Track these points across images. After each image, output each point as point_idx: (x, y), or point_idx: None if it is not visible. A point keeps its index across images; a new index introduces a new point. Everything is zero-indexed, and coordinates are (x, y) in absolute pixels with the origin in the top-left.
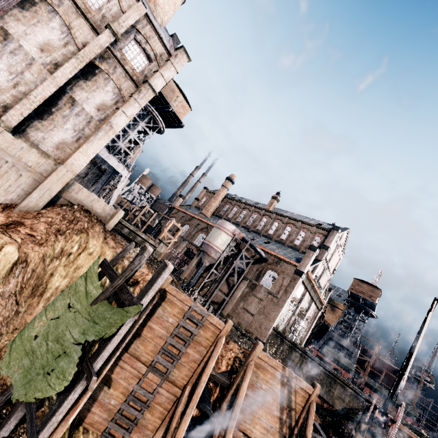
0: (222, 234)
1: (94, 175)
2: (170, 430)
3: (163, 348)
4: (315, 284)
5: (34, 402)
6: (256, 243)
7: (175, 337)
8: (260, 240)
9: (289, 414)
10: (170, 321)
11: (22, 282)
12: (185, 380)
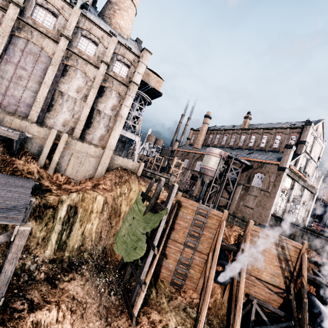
0: (212, 157)
1: (121, 146)
2: (205, 276)
3: (189, 233)
4: (302, 174)
5: (133, 265)
6: (241, 157)
7: (194, 226)
8: (243, 153)
9: (287, 263)
10: (188, 218)
11: (109, 213)
12: (208, 250)
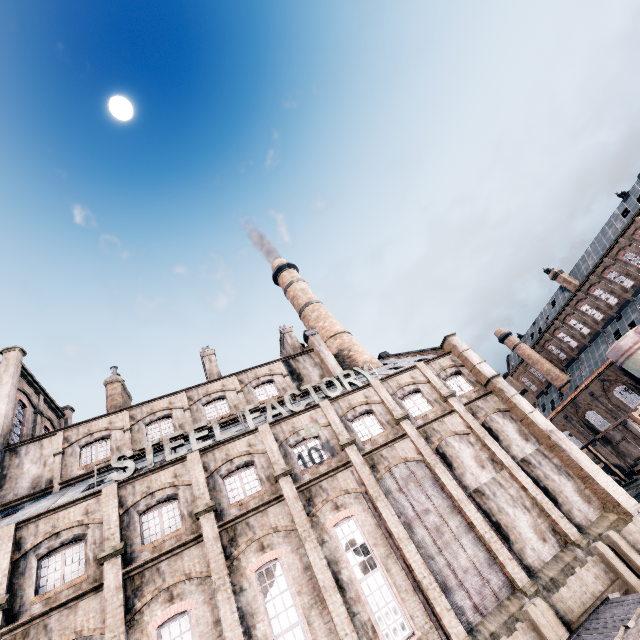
0: None
1: None
2: None
3: None
4: None
5: None
6: None
7: None
8: None
9: None
10: None
11: None
12: None
